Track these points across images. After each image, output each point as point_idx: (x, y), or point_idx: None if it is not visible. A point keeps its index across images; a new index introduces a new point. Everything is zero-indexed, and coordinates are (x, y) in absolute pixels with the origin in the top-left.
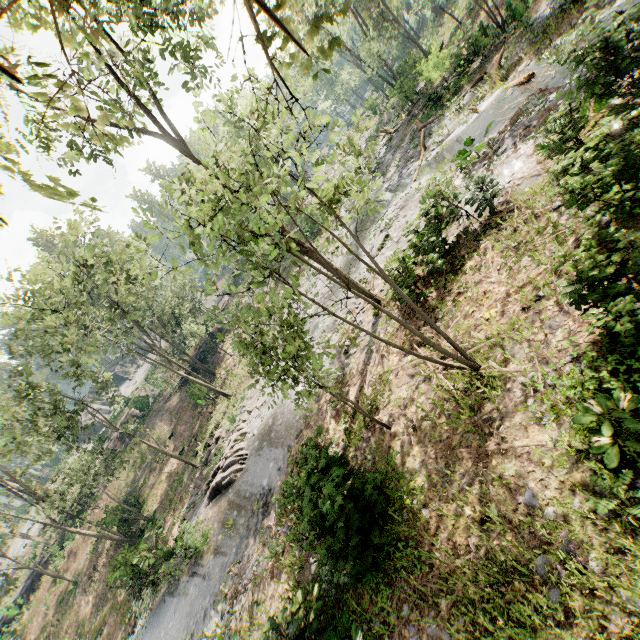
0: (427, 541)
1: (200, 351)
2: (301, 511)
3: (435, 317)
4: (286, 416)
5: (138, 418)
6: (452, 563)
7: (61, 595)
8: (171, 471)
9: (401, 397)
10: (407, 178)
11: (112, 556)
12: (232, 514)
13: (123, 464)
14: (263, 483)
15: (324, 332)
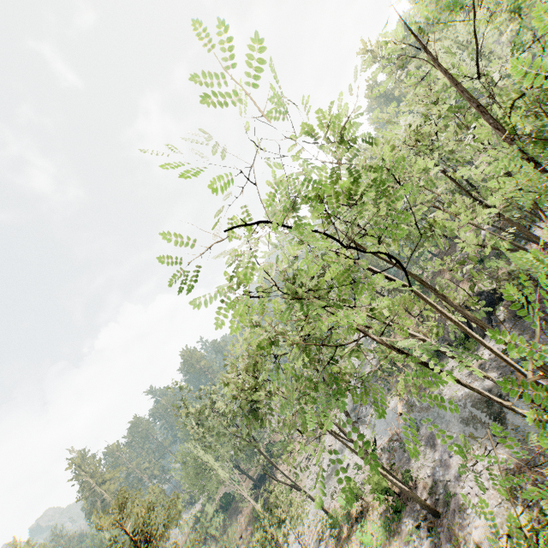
0: None
1: (263, 468)
2: None
3: None
4: None
5: (223, 507)
6: None
7: None
8: None
9: None
10: (366, 418)
11: None
12: None
13: (212, 547)
14: None
15: (317, 513)
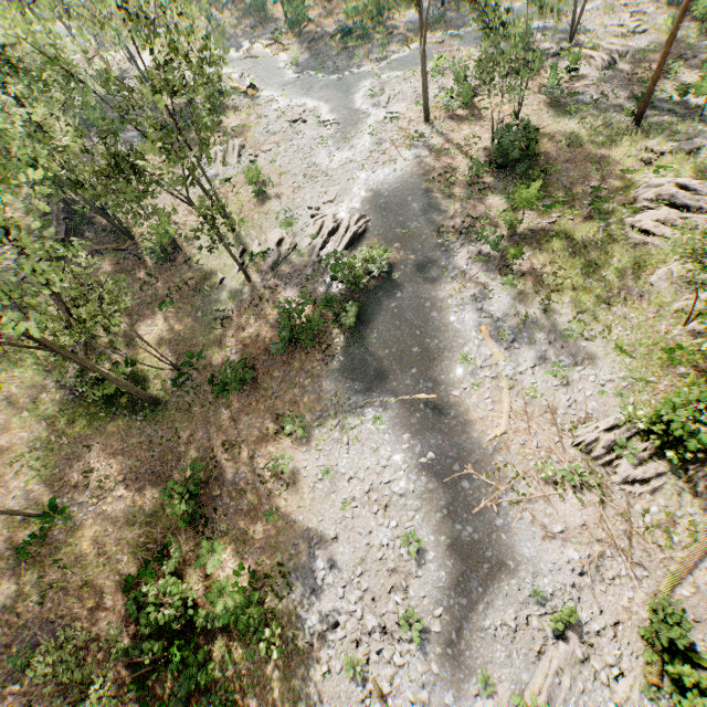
0: (539, 152)
1: (62, 217)
2: (470, 185)
3: (479, 114)
4: (391, 182)
5: None
6: (550, 148)
7: (6, 559)
8: (157, 329)
9: (487, 137)
10: (365, 73)
11: (125, 436)
12: (395, 232)
13: None
14: (413, 206)
15: (374, 145)
